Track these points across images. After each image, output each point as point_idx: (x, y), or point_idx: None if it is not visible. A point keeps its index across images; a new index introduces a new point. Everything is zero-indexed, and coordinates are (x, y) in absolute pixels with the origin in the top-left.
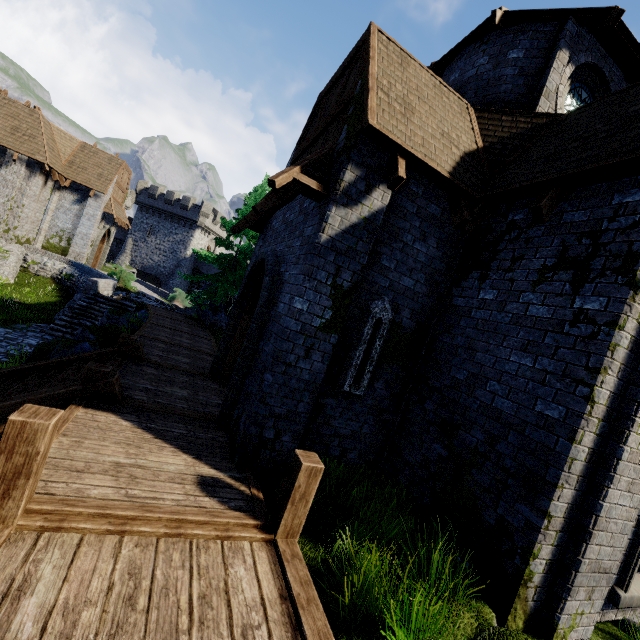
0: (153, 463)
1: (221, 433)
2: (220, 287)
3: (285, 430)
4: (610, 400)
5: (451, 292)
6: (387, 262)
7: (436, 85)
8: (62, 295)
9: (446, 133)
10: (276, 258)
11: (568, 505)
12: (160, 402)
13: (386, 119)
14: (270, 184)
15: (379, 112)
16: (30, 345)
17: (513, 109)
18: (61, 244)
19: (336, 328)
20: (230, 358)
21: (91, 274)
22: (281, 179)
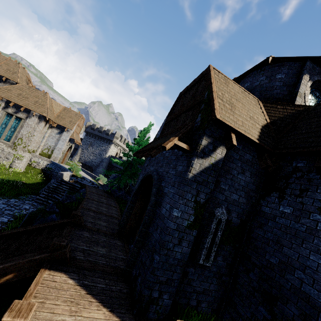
0: (85, 319)
1: (124, 285)
2: (123, 178)
3: (165, 291)
4: None
5: (260, 202)
6: (223, 186)
7: (242, 91)
8: (45, 178)
9: (251, 116)
10: (158, 176)
11: None
12: (90, 260)
13: (223, 113)
14: (163, 148)
15: (220, 110)
16: (25, 209)
17: (282, 101)
18: (48, 152)
19: (196, 226)
20: (129, 225)
21: (60, 168)
22: (169, 145)
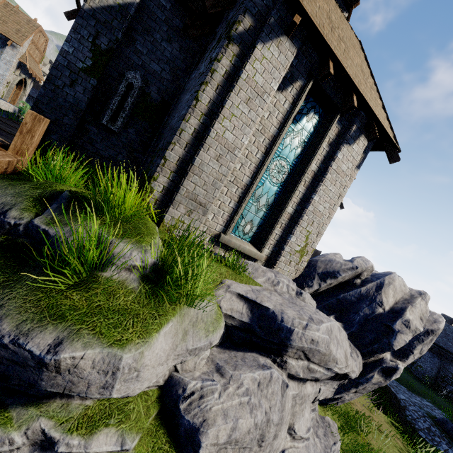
0: None
1: None
2: None
3: (54, 131)
4: (211, 105)
5: (186, 83)
6: (141, 47)
7: None
8: None
9: None
10: None
11: (180, 158)
12: None
13: None
14: None
15: None
16: None
17: None
18: None
19: (95, 75)
20: None
21: None
22: None
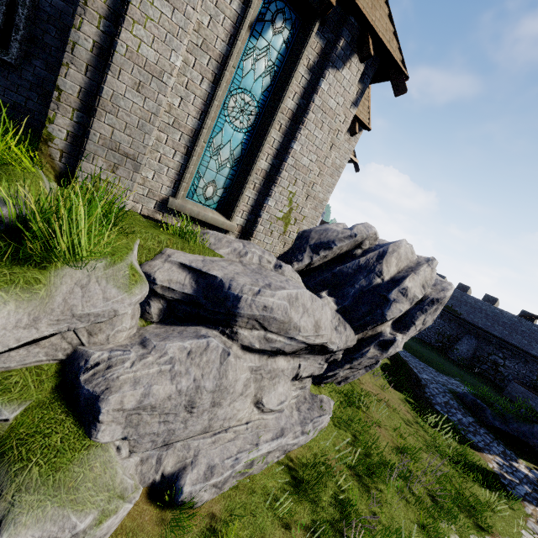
0: None
1: None
2: None
3: None
4: (111, 1)
5: None
6: None
7: None
8: None
9: None
10: None
11: (82, 89)
12: None
13: None
14: None
15: None
16: None
17: None
18: None
19: None
20: None
21: None
22: None
